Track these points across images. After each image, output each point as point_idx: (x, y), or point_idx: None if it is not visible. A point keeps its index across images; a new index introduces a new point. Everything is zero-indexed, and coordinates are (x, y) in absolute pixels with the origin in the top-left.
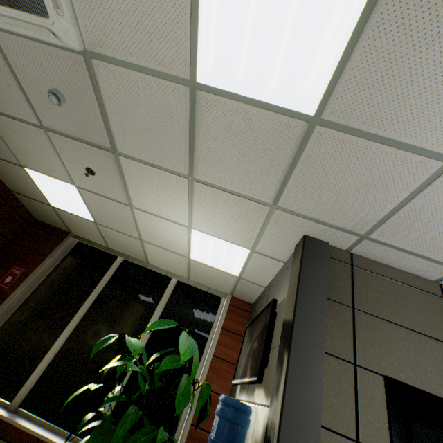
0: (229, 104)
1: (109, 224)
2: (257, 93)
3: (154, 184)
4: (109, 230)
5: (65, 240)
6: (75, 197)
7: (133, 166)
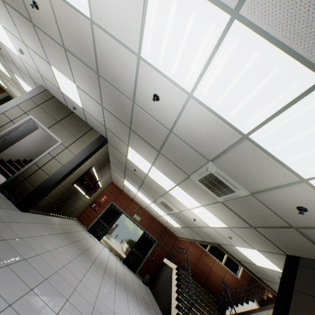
0: (4, 73)
1: (10, 91)
2: (5, 73)
3: (8, 82)
4: (11, 93)
5: (4, 93)
6: (0, 81)
7: (3, 77)
